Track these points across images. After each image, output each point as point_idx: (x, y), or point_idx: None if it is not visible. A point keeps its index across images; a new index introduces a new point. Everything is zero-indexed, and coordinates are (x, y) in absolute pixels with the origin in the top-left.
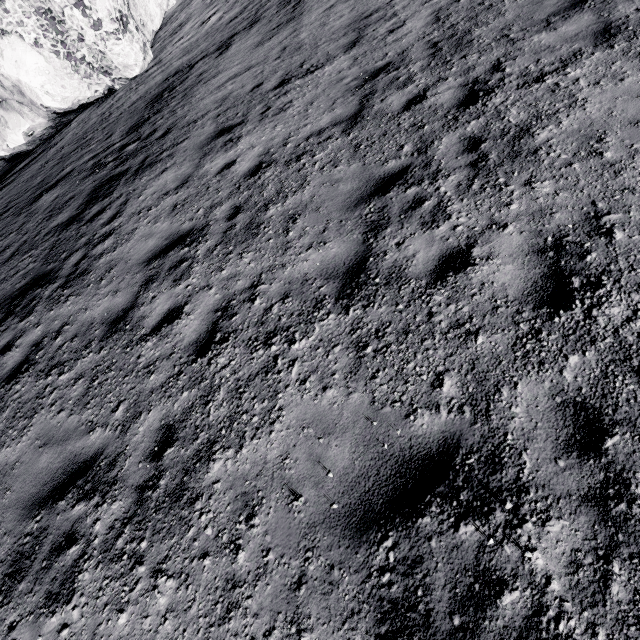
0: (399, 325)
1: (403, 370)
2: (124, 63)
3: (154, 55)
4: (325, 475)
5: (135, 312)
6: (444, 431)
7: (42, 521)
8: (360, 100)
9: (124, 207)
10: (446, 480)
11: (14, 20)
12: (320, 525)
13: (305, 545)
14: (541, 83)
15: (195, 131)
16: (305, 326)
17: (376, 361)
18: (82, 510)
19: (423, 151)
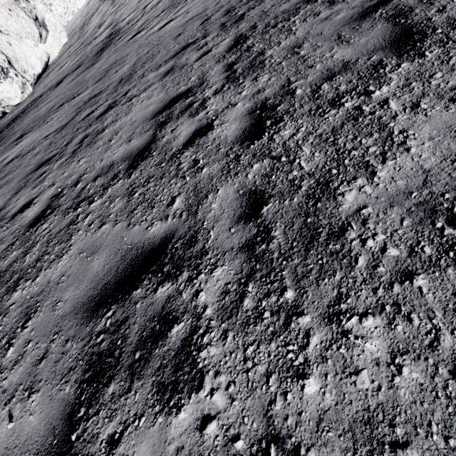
0: None
1: None
2: (7, 96)
3: (33, 89)
4: None
5: None
6: None
7: None
8: (74, 115)
9: None
10: None
11: None
12: None
13: None
14: (129, 102)
15: (11, 138)
16: None
17: None
18: None
19: (67, 144)
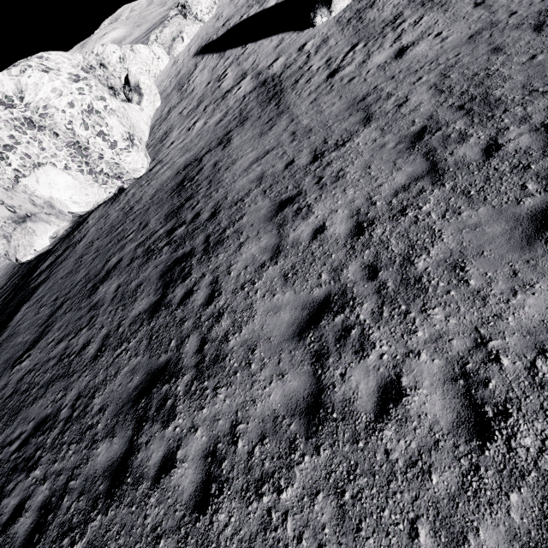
0: None
1: None
2: (133, 168)
3: (151, 158)
4: None
5: (331, 395)
6: None
7: None
8: (424, 157)
9: (218, 285)
10: None
11: (49, 154)
12: None
13: None
14: None
15: (249, 207)
16: None
17: None
18: None
19: None
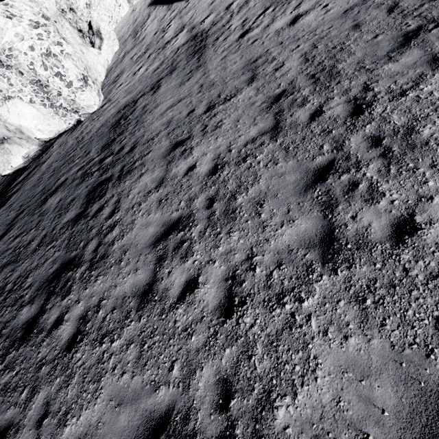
0: (384, 280)
1: (405, 317)
2: (87, 104)
3: (104, 96)
4: (381, 414)
5: (158, 285)
6: None
7: None
8: (274, 116)
9: (119, 204)
10: None
11: (16, 89)
12: None
13: None
14: (406, 96)
15: (155, 146)
16: (306, 287)
17: (379, 311)
18: None
19: (339, 148)
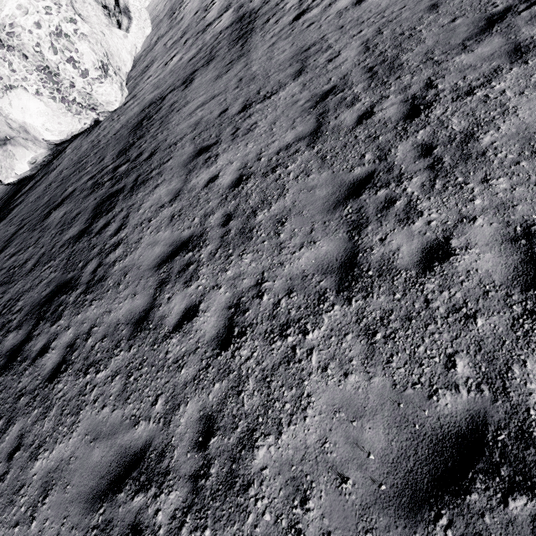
0: (401, 312)
1: (415, 354)
2: (107, 100)
3: (129, 91)
4: (366, 457)
5: (155, 312)
6: (469, 409)
7: (105, 514)
8: (316, 118)
9: (127, 220)
10: (483, 457)
11: (20, 77)
12: (373, 506)
13: (363, 527)
14: (472, 96)
15: (177, 152)
16: (314, 317)
17: (388, 346)
18: (142, 501)
19: (383, 158)
